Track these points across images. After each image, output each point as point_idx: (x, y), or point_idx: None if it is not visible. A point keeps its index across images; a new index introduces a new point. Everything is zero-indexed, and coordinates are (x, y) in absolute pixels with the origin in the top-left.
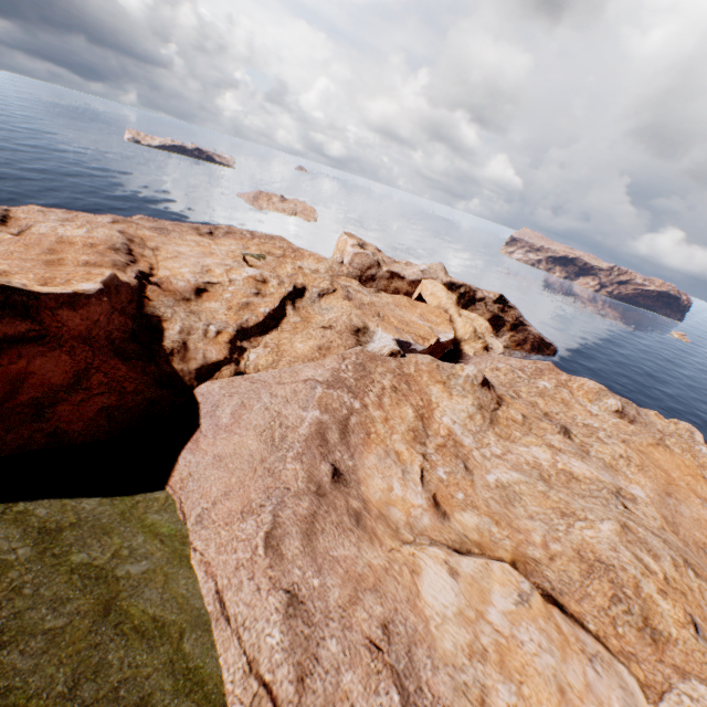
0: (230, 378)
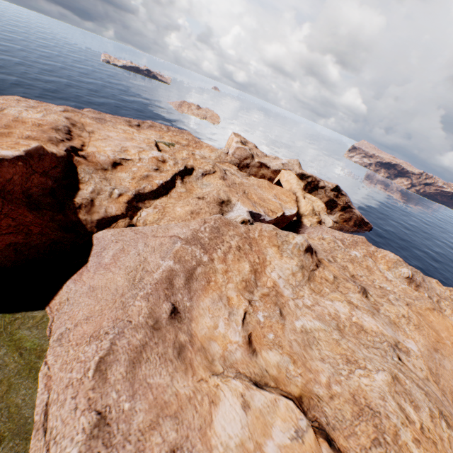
0: (122, 228)
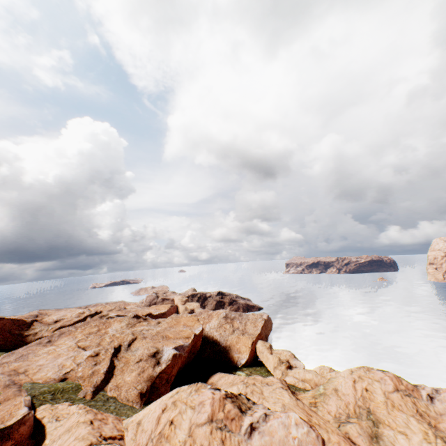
0: None
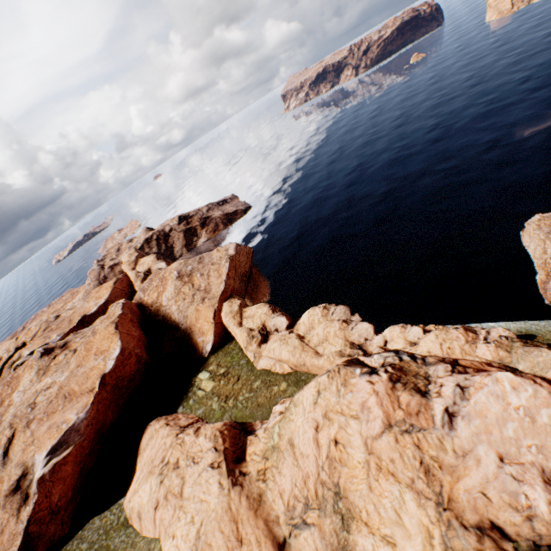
0: None
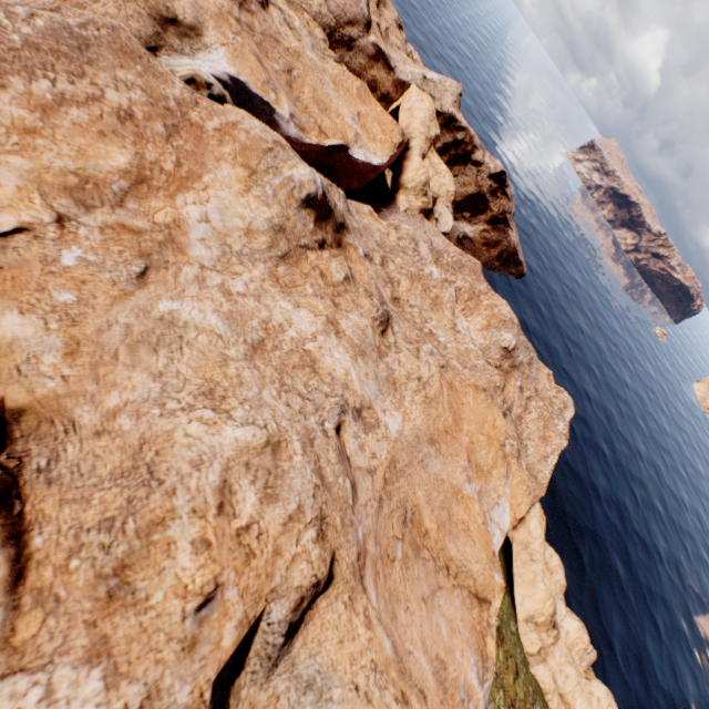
0: None
